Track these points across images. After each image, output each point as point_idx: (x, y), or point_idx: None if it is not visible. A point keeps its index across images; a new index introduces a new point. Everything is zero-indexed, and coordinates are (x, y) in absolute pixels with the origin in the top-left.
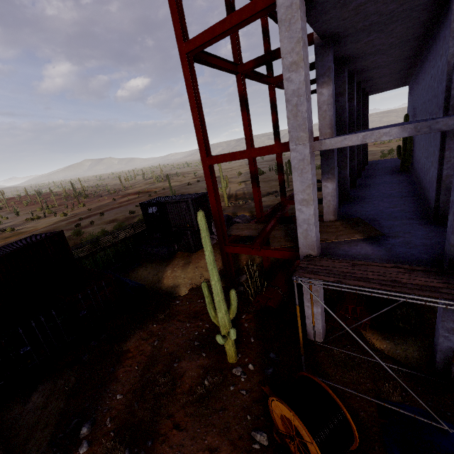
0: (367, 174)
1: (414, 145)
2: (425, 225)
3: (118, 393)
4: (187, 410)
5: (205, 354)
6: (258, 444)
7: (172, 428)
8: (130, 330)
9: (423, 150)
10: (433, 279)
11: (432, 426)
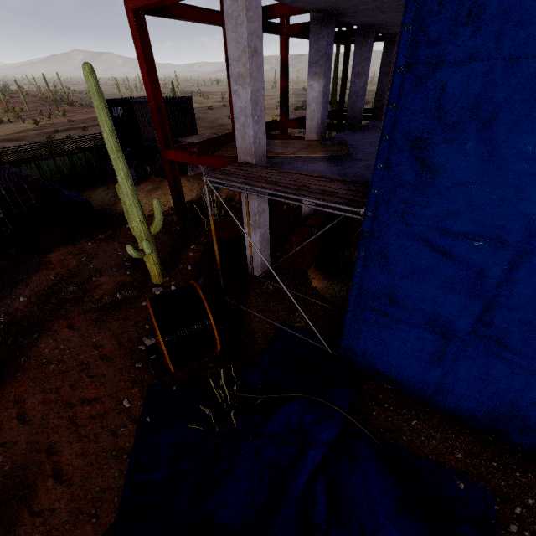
0: None
1: None
2: None
3: (23, 296)
4: (88, 315)
5: (130, 273)
6: (144, 346)
7: (65, 327)
8: (59, 245)
9: None
10: (344, 187)
11: (318, 348)
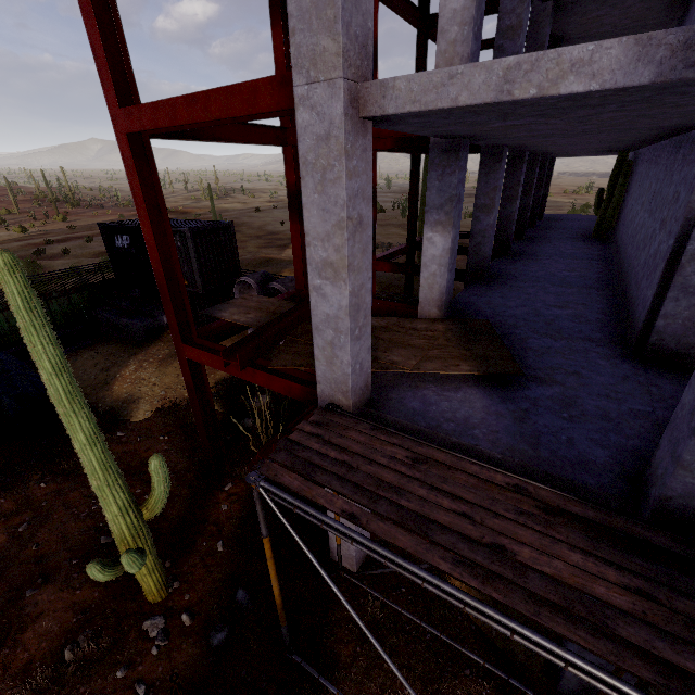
0: (535, 235)
1: (629, 191)
2: (616, 362)
3: None
4: None
5: None
6: None
7: None
8: None
9: (648, 195)
10: (608, 569)
11: None
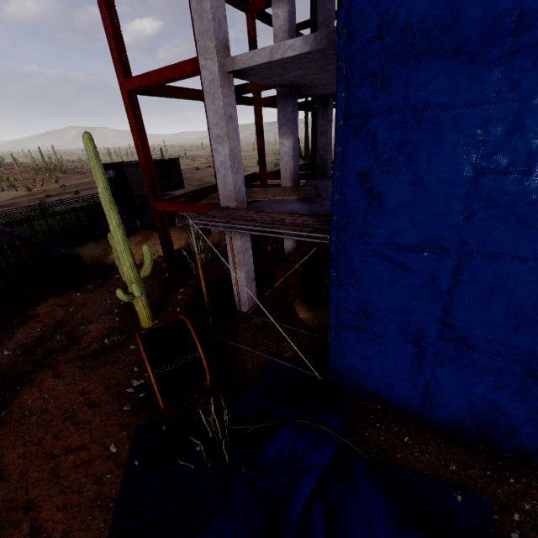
0: None
1: None
2: None
3: (7, 350)
4: (75, 363)
5: (119, 318)
6: (132, 388)
7: (51, 376)
8: (47, 297)
9: None
10: (314, 219)
11: (307, 375)
